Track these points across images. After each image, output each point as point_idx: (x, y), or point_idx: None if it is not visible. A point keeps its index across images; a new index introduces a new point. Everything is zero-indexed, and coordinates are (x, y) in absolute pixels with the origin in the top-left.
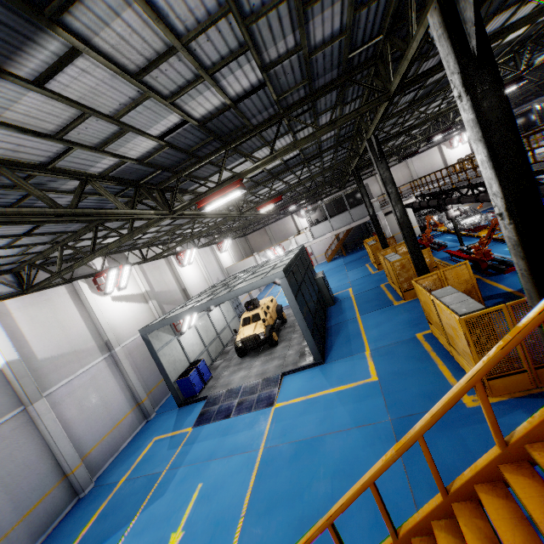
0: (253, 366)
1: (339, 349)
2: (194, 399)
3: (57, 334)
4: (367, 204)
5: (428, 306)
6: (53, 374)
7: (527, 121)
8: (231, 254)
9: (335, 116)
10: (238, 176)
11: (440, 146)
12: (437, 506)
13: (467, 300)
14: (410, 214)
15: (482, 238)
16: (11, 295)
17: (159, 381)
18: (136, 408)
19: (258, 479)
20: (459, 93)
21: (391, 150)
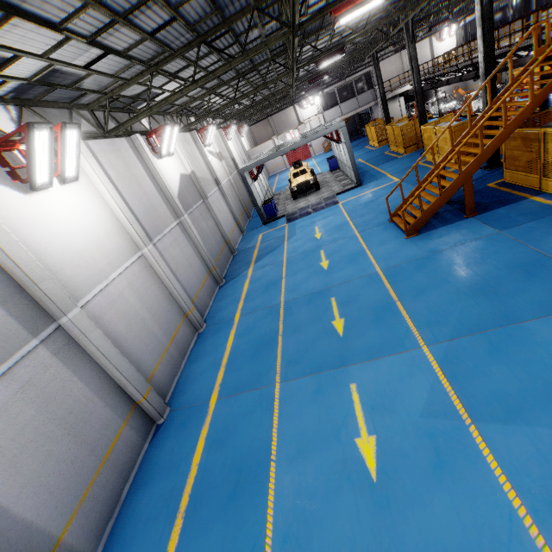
0: (309, 199)
1: (369, 180)
2: (274, 218)
3: (197, 164)
4: (380, 86)
5: (430, 138)
6: (205, 188)
7: (504, 18)
8: (246, 141)
9: (390, 4)
10: (342, 44)
11: (431, 38)
12: (449, 151)
13: (454, 123)
14: (401, 104)
15: (458, 111)
16: None
17: (240, 216)
18: (237, 225)
19: (350, 215)
20: (477, 4)
21: (394, 39)
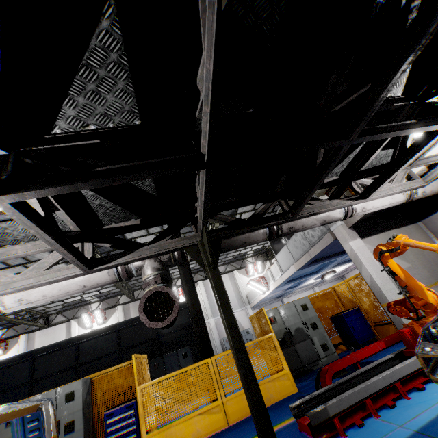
0: None
1: None
2: None
3: None
4: None
5: None
6: None
7: None
8: None
9: None
10: None
11: None
12: None
13: None
14: None
15: None
16: (40, 328)
17: None
18: None
19: None
20: None
21: None
